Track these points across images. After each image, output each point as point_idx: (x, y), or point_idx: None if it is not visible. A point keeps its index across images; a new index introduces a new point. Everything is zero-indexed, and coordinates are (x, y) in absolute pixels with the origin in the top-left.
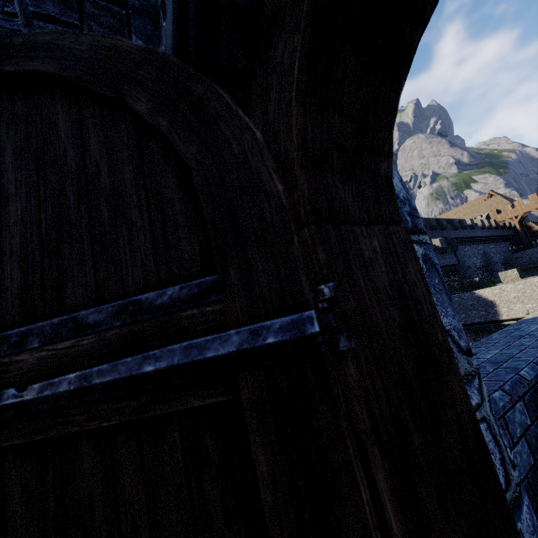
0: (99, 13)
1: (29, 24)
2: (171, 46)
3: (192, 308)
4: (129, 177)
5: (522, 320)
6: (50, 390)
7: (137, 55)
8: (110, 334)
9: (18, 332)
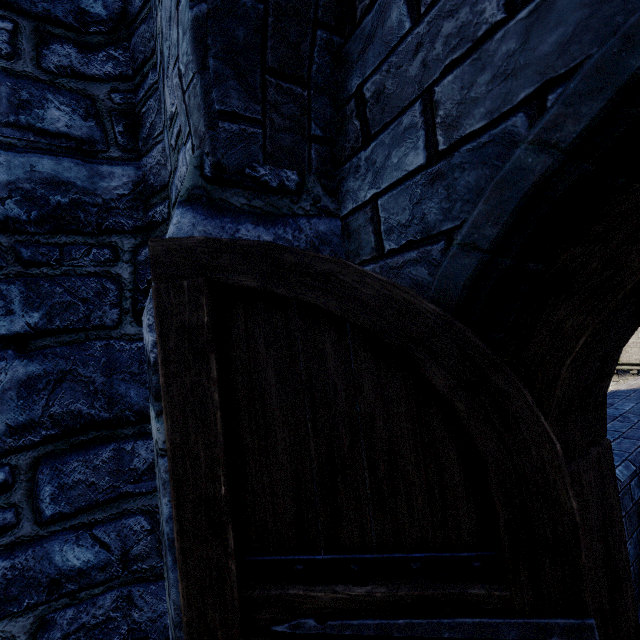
0: (281, 100)
1: (214, 127)
2: (453, 294)
3: (477, 586)
4: (407, 435)
5: (615, 392)
6: (351, 631)
7: (433, 321)
8: (402, 593)
9: (299, 560)
